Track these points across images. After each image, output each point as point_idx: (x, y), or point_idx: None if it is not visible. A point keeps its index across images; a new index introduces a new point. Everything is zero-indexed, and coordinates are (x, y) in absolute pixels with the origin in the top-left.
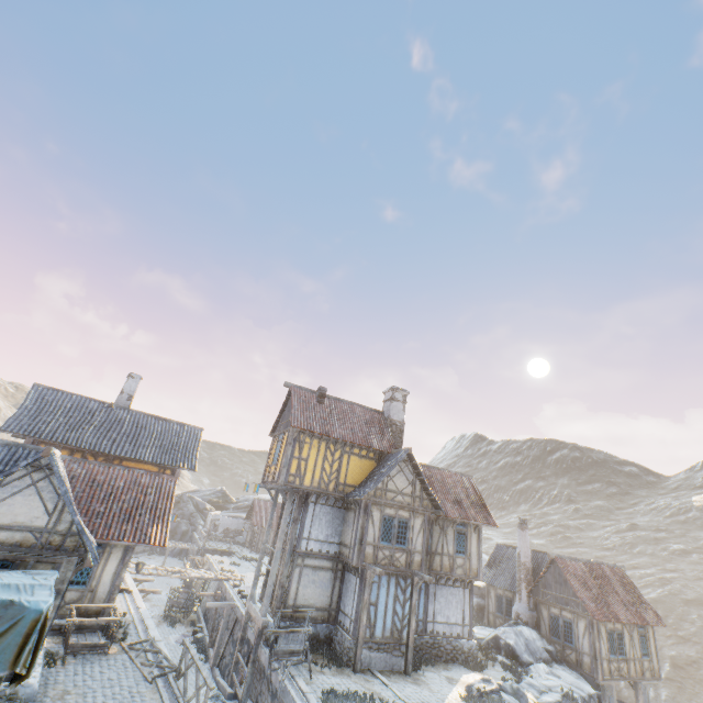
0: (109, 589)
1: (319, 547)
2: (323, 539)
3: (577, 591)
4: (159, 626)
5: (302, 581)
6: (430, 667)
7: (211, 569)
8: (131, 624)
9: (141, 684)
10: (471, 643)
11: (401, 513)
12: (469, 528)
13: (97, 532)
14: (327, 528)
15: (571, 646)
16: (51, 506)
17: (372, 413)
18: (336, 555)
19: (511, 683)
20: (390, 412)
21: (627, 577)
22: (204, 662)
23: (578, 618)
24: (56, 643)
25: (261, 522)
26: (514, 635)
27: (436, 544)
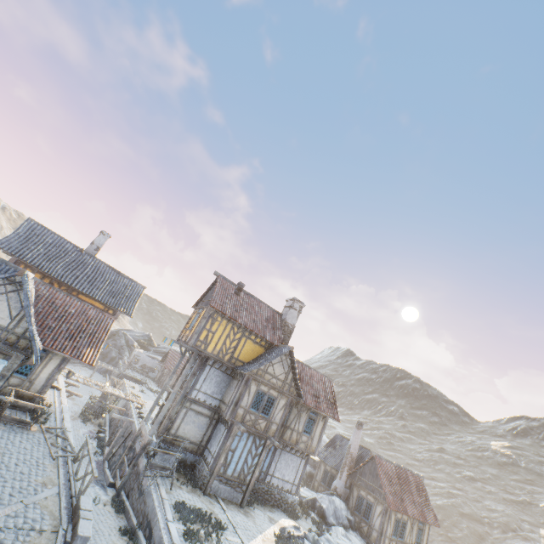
0: (43, 384)
1: (205, 398)
2: (209, 394)
3: (383, 484)
4: (75, 420)
5: (185, 419)
6: (259, 506)
7: (124, 390)
8: (53, 413)
9: (46, 458)
10: (295, 498)
11: (272, 392)
12: (319, 417)
13: (45, 340)
14: (215, 387)
15: (367, 521)
16: (14, 313)
17: (273, 313)
18: (216, 408)
19: (314, 535)
20: (287, 316)
21: (423, 485)
22: (100, 455)
23: (378, 504)
24: None
25: (171, 367)
26: (328, 502)
27: (291, 421)
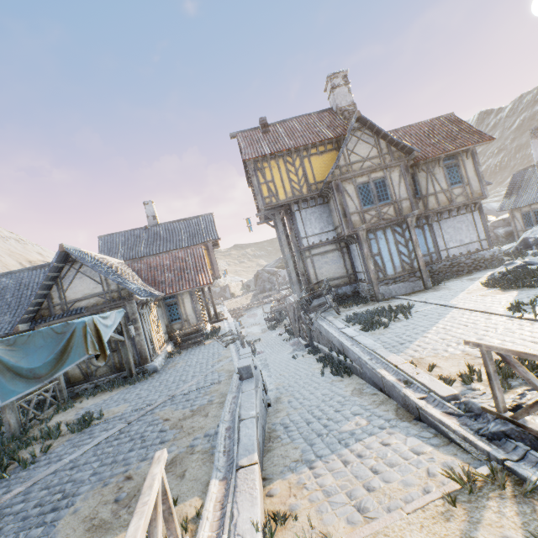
0: (195, 317)
1: (318, 239)
2: (319, 233)
3: None
4: (266, 332)
5: (316, 266)
6: (451, 280)
7: None
8: (223, 330)
9: (220, 350)
10: (493, 251)
11: (374, 176)
12: (459, 158)
13: (166, 291)
14: (319, 224)
15: None
16: (98, 279)
17: (320, 115)
18: (335, 238)
19: None
20: (336, 102)
21: None
22: (294, 338)
23: None
24: (179, 348)
25: None
26: None
27: (426, 188)
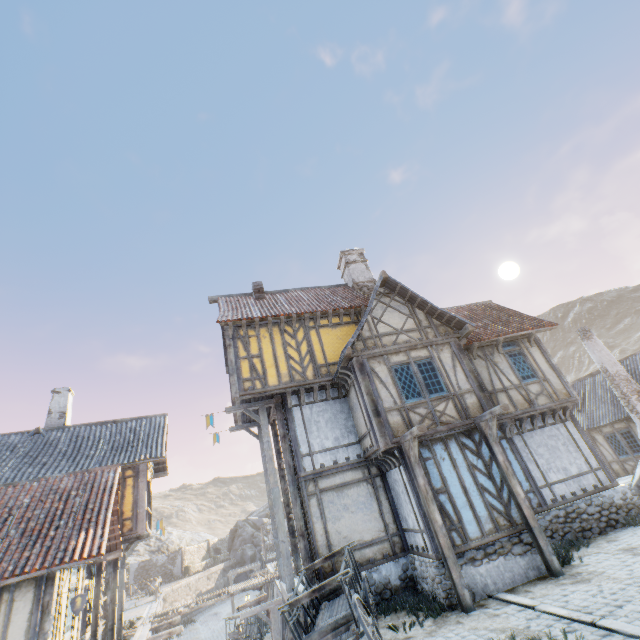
0: None
1: (331, 459)
2: (333, 446)
3: None
4: None
5: (328, 514)
6: (584, 550)
7: None
8: None
9: None
10: (621, 489)
11: (415, 355)
12: (522, 345)
13: None
14: (332, 430)
15: None
16: None
17: (333, 289)
18: (361, 458)
19: None
20: (352, 277)
21: None
22: None
23: None
24: None
25: None
26: None
27: (489, 381)
